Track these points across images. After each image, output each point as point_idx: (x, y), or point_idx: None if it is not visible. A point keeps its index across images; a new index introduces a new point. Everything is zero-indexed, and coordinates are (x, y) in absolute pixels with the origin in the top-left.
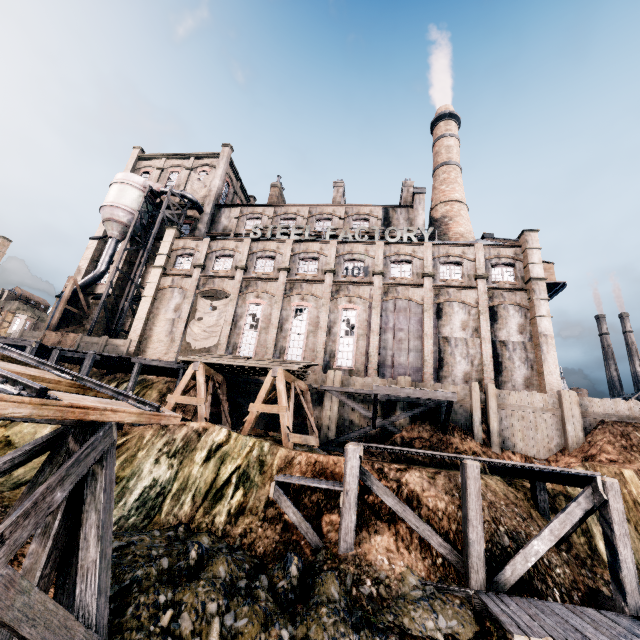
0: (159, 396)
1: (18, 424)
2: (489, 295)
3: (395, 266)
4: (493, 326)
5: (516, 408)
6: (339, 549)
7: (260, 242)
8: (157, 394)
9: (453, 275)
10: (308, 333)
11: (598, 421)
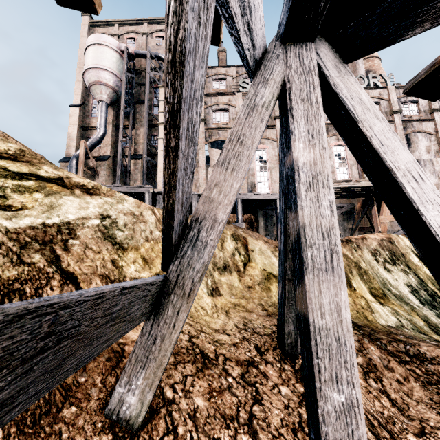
0: None
1: (254, 257)
2: None
3: None
4: None
5: None
6: None
7: None
8: None
9: (411, 112)
10: None
11: None
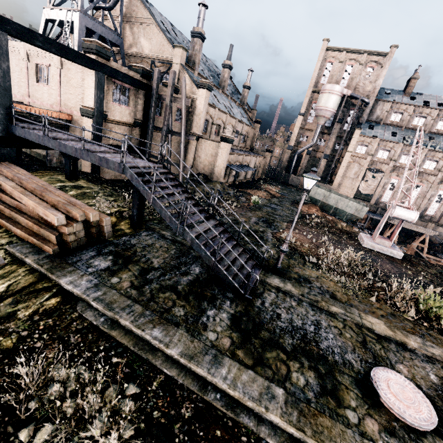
0: None
1: None
2: None
3: None
4: None
5: None
6: None
7: (408, 146)
8: None
9: None
10: (418, 198)
11: None
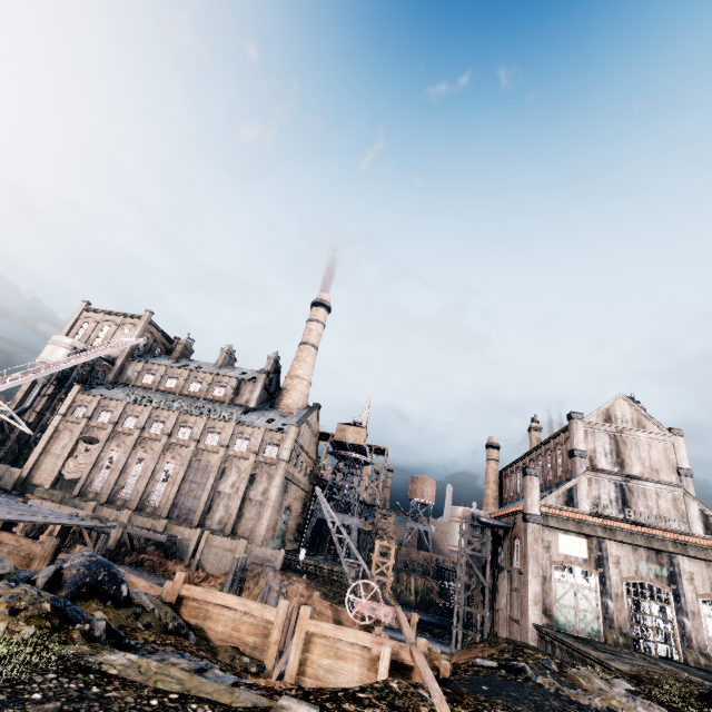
0: None
1: None
2: (255, 465)
3: (211, 435)
4: (250, 487)
5: (215, 547)
6: None
7: (133, 404)
8: None
9: (243, 447)
10: (140, 477)
11: (253, 560)
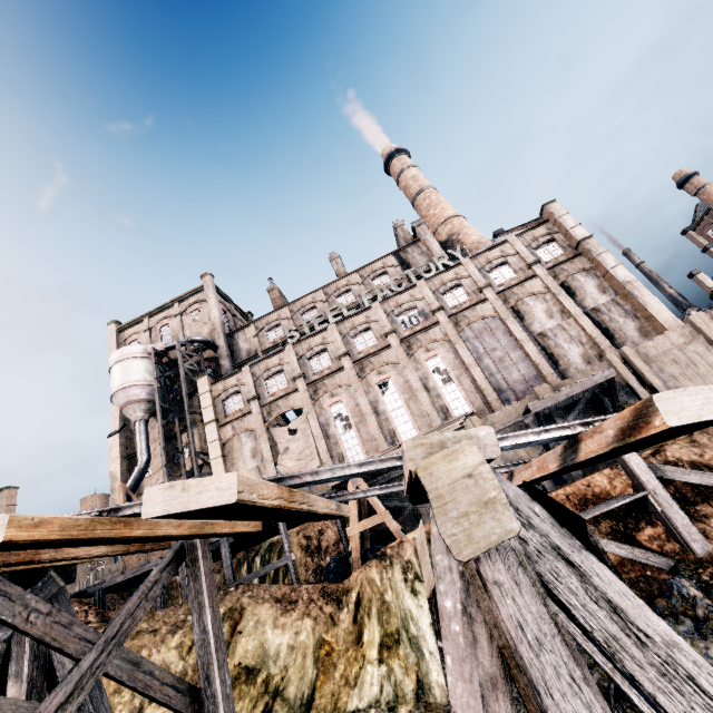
0: (304, 551)
1: (236, 645)
2: (552, 275)
3: (447, 296)
4: (575, 300)
5: (662, 356)
6: (696, 553)
7: (302, 343)
8: (300, 550)
9: (506, 276)
10: (407, 402)
11: None
